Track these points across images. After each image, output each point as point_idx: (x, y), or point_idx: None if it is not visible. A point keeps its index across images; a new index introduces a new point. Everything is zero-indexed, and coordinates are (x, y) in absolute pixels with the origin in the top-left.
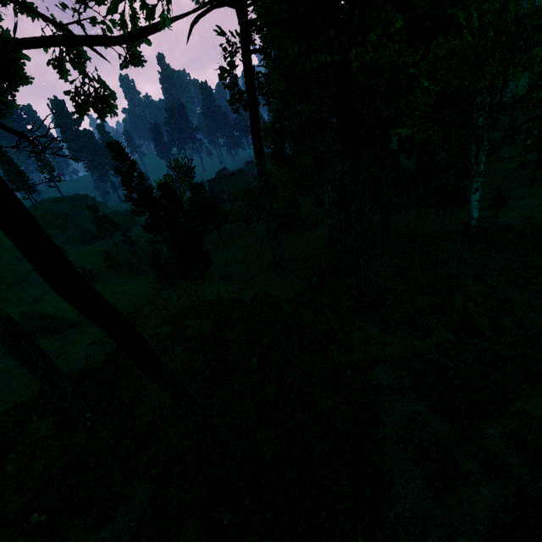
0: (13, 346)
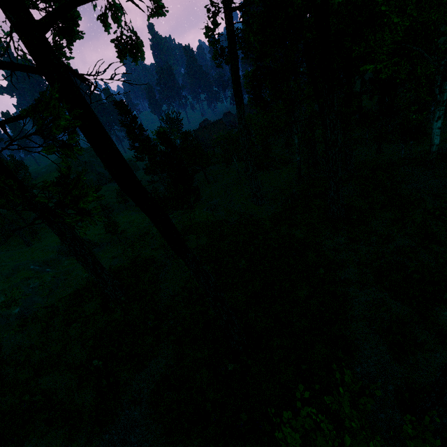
0: (72, 246)
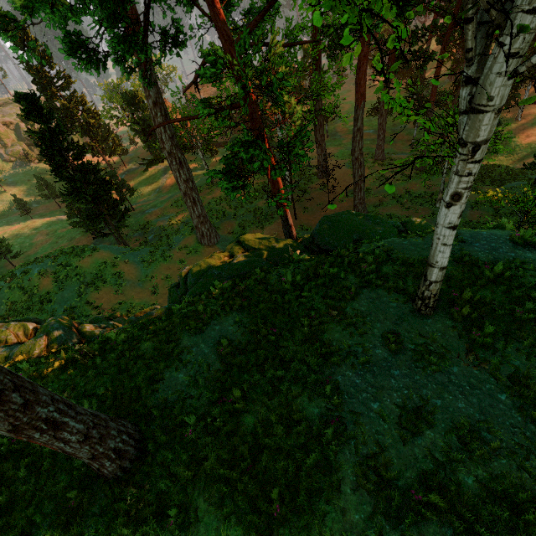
0: None
